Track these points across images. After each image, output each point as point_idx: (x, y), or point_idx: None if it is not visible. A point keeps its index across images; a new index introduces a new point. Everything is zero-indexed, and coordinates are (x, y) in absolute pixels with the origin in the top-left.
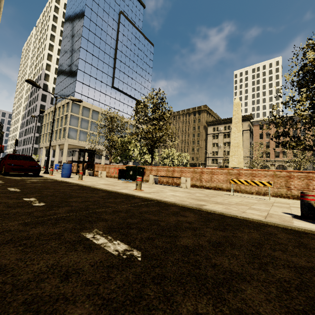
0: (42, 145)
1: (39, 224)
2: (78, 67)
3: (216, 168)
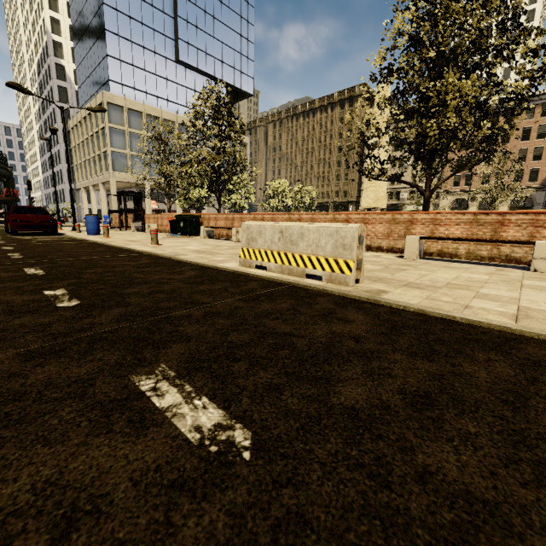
0: (79, 185)
1: (0, 265)
2: (106, 26)
3: (277, 213)
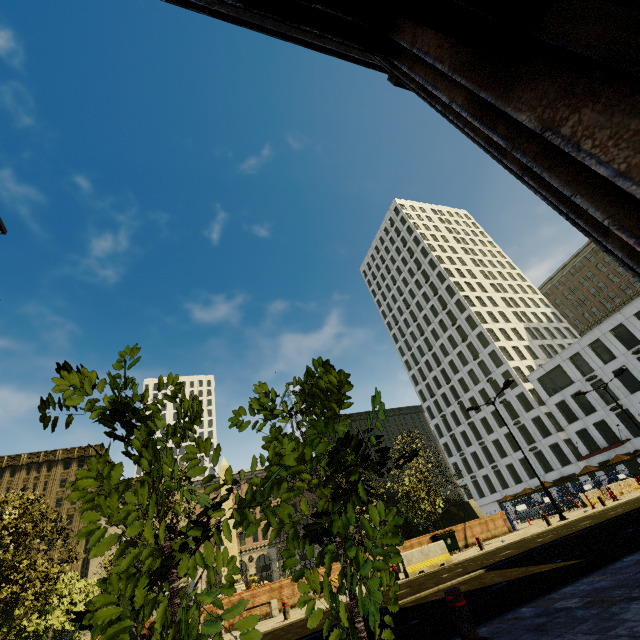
0: None
1: None
2: None
3: None
